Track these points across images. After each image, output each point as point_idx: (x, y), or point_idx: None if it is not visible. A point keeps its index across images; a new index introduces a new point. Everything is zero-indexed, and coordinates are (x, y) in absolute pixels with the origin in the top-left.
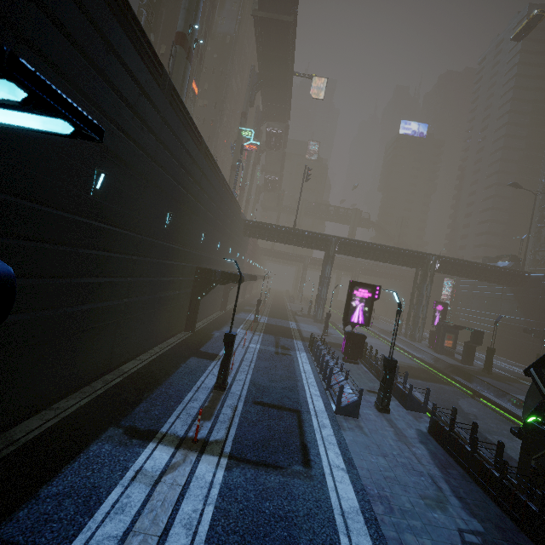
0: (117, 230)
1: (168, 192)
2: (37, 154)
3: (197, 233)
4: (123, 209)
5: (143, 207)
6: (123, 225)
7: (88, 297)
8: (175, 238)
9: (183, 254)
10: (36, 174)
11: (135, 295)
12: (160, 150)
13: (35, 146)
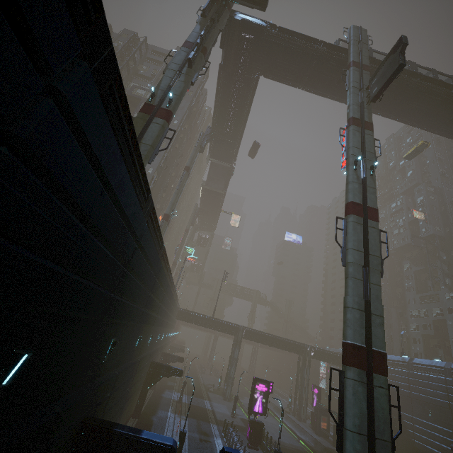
0: (135, 363)
1: (156, 325)
2: (129, 345)
3: (156, 337)
4: (139, 348)
5: (145, 340)
6: (136, 357)
7: (116, 411)
8: (148, 348)
9: (149, 357)
10: (126, 354)
11: (127, 399)
12: (160, 307)
13: (130, 342)
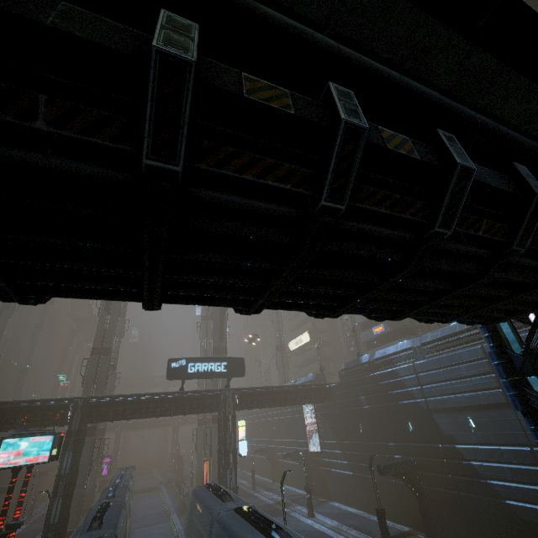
0: None
1: None
2: None
3: None
4: None
5: None
6: None
7: None
8: None
9: None
10: None
11: None
12: None
13: None
